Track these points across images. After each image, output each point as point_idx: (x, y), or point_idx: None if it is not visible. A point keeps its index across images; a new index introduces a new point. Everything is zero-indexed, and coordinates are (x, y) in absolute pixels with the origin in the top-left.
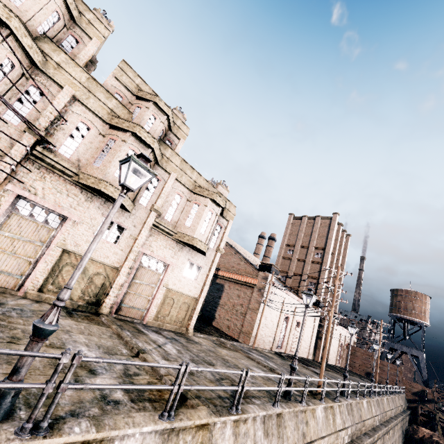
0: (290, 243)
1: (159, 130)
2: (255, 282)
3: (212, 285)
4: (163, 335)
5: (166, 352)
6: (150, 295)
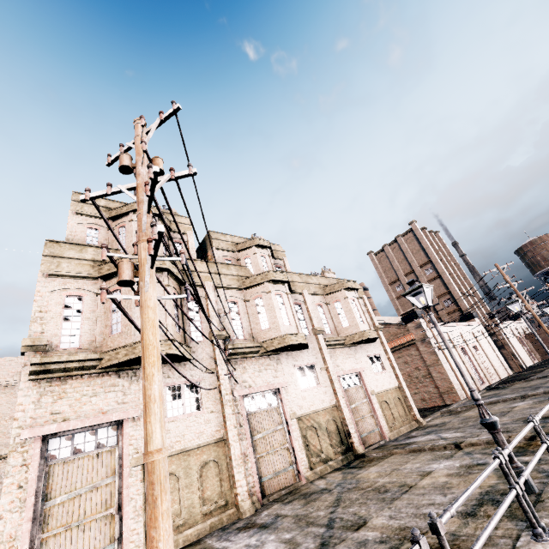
0: (391, 280)
1: (273, 264)
2: (412, 337)
3: None
4: (419, 435)
5: (457, 437)
6: (370, 411)
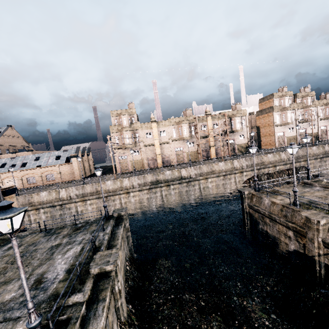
0: None
1: (311, 101)
2: None
3: None
4: None
5: None
6: (325, 134)
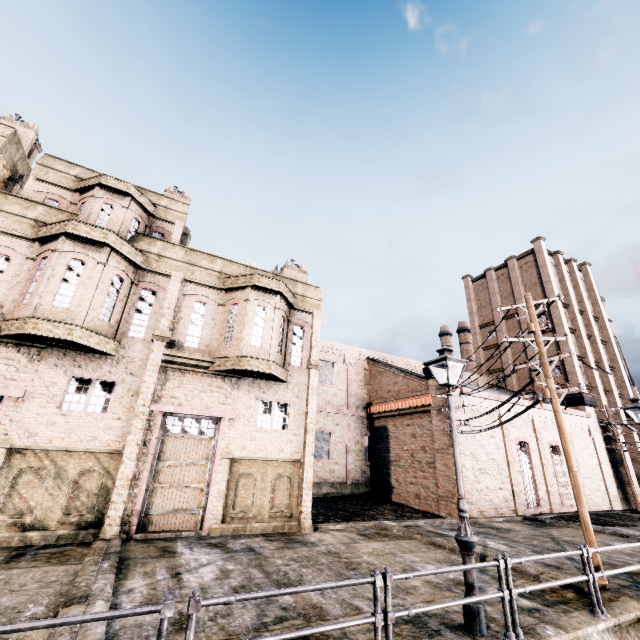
0: (485, 320)
1: (122, 219)
2: (428, 401)
3: (371, 434)
4: (225, 548)
5: (179, 584)
6: (203, 480)
